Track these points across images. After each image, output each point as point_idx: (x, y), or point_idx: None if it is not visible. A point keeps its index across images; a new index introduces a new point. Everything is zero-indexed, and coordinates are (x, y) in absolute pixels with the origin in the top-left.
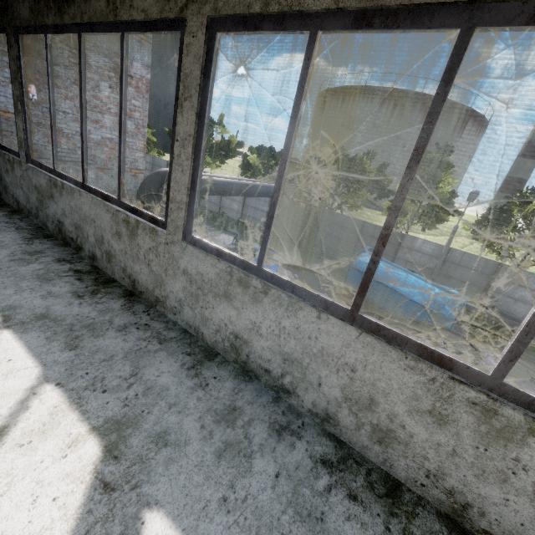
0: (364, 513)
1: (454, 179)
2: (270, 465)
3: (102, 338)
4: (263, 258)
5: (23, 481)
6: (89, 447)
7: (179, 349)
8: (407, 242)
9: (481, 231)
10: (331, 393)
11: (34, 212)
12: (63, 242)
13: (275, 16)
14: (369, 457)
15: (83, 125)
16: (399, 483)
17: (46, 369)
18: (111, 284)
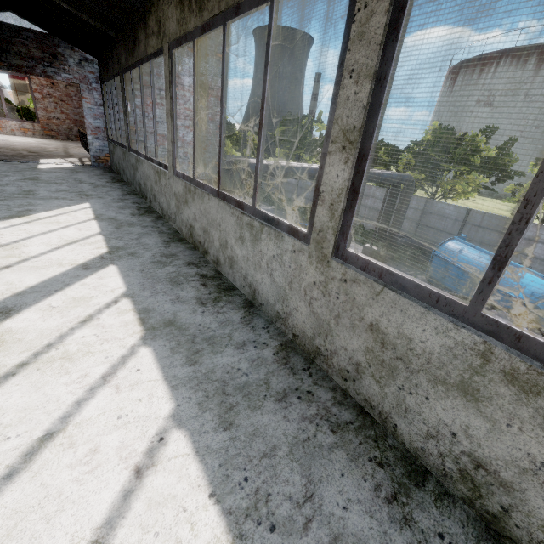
0: (203, 288)
1: None
2: (173, 269)
3: (132, 228)
4: (194, 173)
5: (77, 251)
6: (103, 250)
7: (167, 236)
8: (528, 232)
9: None
10: (217, 245)
11: (133, 182)
12: (142, 196)
13: (184, 36)
14: (230, 280)
15: (143, 120)
16: (237, 289)
17: (102, 232)
18: (153, 213)
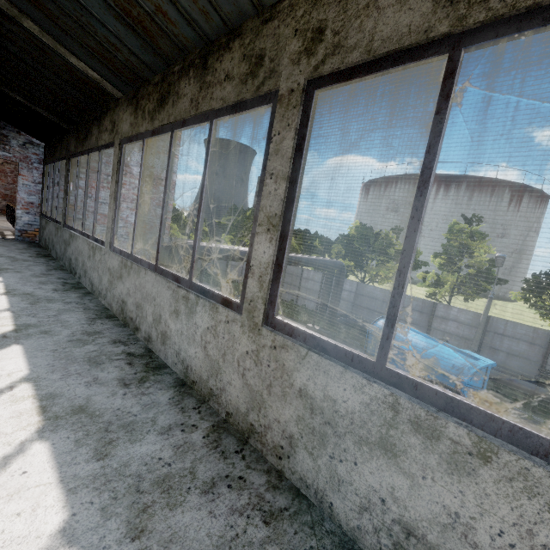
0: (128, 368)
1: (490, 247)
2: (95, 348)
3: (52, 303)
4: (133, 248)
5: None
6: (8, 328)
7: (93, 312)
8: (440, 311)
9: (536, 300)
10: (150, 320)
11: (62, 257)
12: (70, 272)
13: (136, 135)
14: (161, 357)
15: (85, 199)
16: (168, 367)
17: (11, 307)
18: (81, 289)
